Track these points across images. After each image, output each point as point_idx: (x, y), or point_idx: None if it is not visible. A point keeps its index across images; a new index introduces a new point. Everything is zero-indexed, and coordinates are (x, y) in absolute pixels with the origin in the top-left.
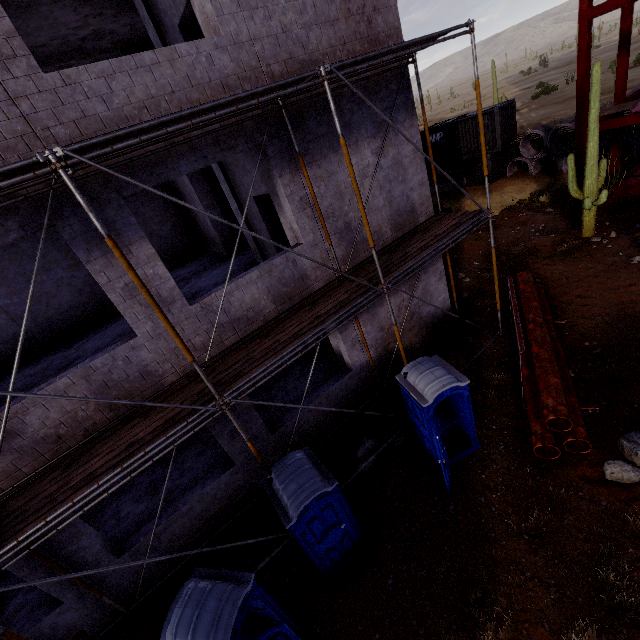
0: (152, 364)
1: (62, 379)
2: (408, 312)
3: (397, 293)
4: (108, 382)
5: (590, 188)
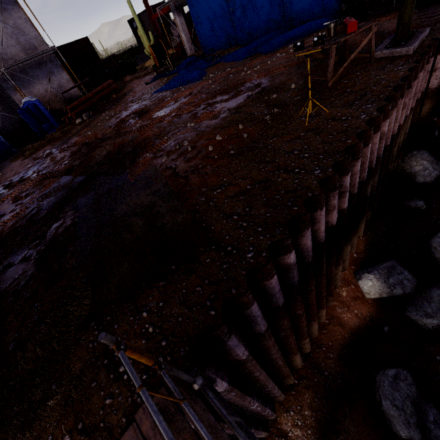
0: None
1: None
2: (53, 94)
3: (41, 84)
4: None
5: (147, 45)
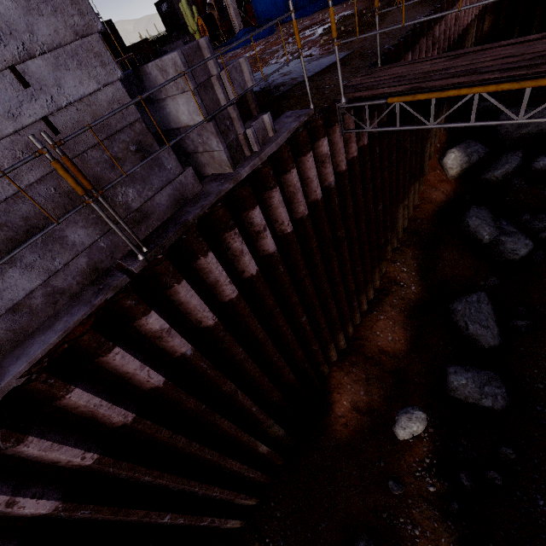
0: None
1: None
2: None
3: None
4: None
5: (191, 22)
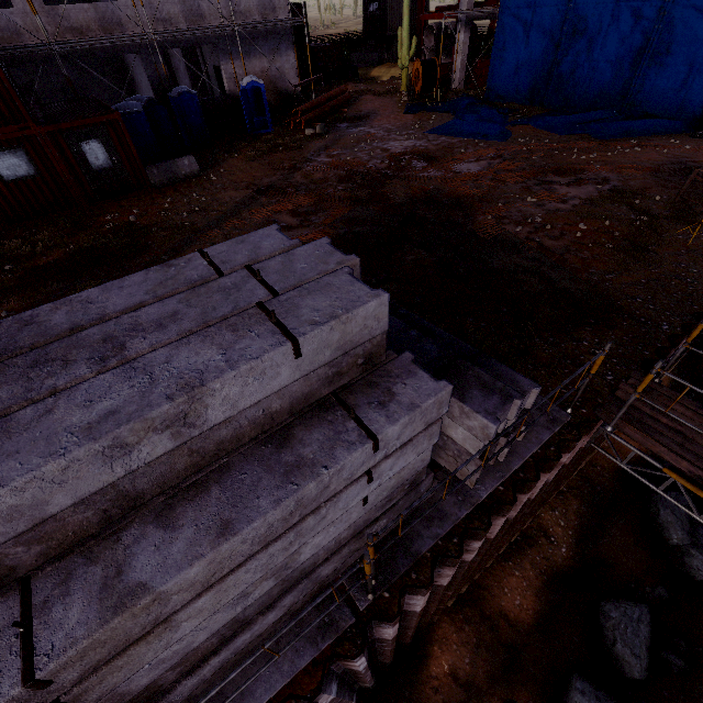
0: (124, 21)
1: (86, 4)
2: (268, 78)
3: (261, 60)
4: (104, 18)
5: (404, 54)
